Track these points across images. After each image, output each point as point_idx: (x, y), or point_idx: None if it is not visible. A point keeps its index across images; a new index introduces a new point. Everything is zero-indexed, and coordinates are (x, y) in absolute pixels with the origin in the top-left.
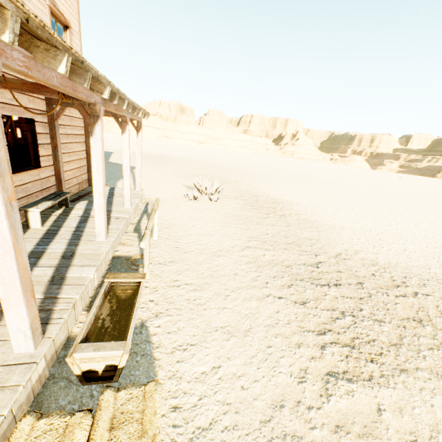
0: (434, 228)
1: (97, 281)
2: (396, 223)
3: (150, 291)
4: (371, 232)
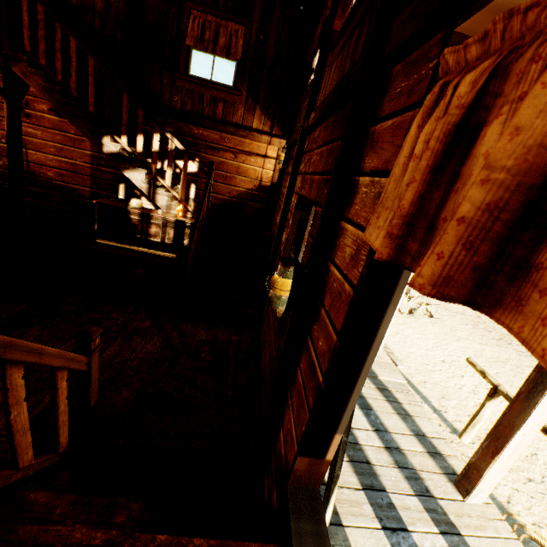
0: None
1: None
2: None
3: None
4: None
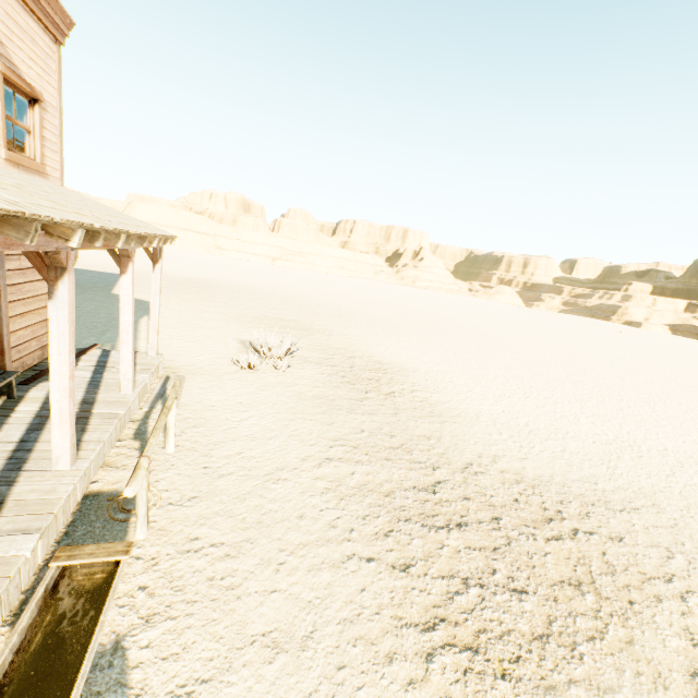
0: (606, 409)
1: (44, 553)
2: (555, 401)
3: (143, 567)
4: (518, 420)
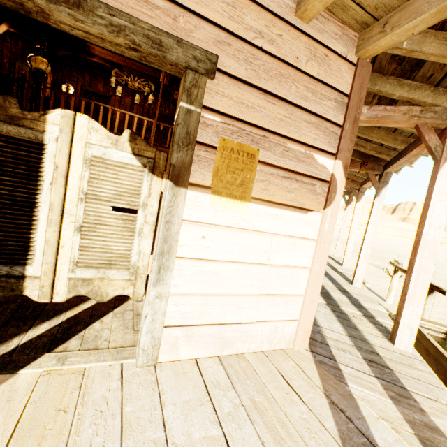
0: None
1: None
2: None
3: None
4: None
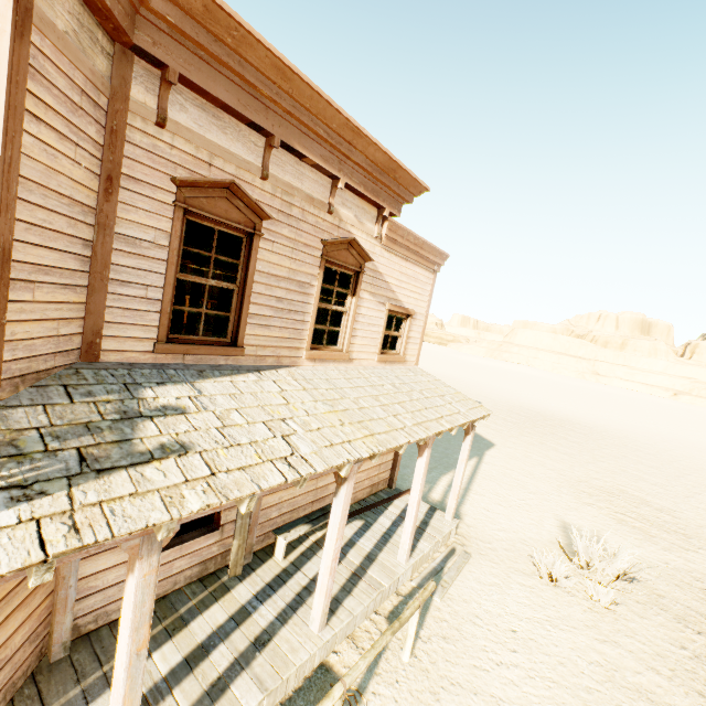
0: None
1: None
2: None
3: None
4: None
